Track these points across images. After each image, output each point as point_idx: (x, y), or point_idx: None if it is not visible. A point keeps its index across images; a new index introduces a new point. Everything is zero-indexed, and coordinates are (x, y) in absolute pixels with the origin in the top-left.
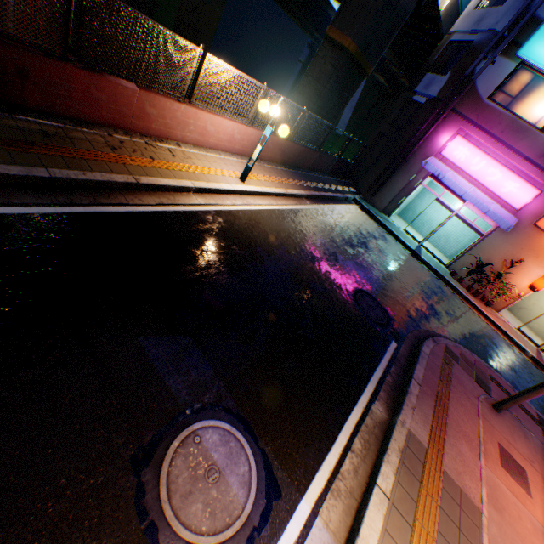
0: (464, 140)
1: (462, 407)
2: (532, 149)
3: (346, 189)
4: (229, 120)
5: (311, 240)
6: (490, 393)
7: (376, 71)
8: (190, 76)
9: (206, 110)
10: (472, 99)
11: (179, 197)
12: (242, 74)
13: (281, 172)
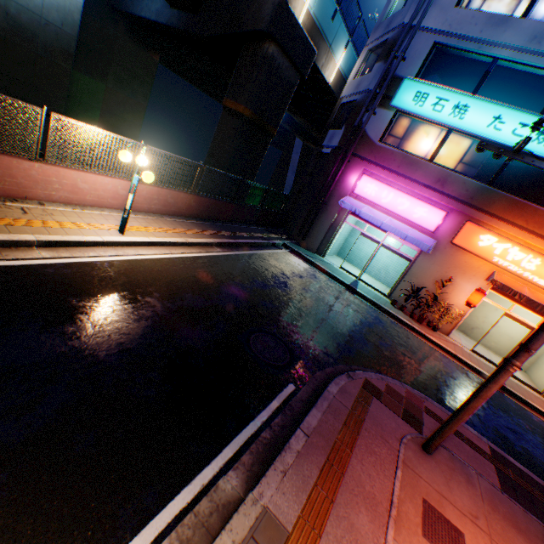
0: (370, 178)
1: (374, 456)
2: (427, 177)
3: (275, 235)
4: (108, 177)
5: (206, 284)
6: (423, 429)
7: (304, 140)
8: (37, 135)
9: (74, 169)
10: (366, 143)
11: (11, 252)
12: (106, 131)
13: (189, 224)
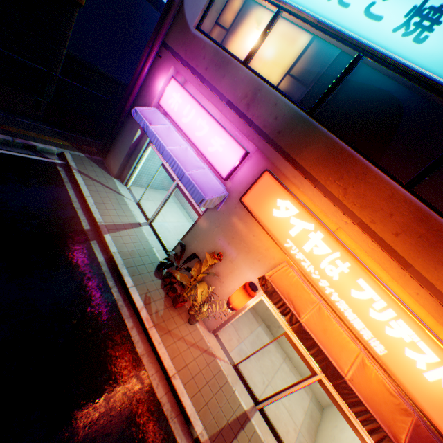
0: (178, 84)
1: None
2: (235, 88)
3: (65, 142)
4: None
5: None
6: None
7: None
8: None
9: None
10: (182, 30)
11: None
12: None
13: None
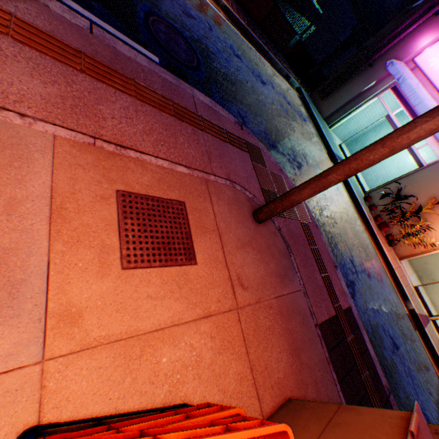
0: None
1: (167, 134)
2: None
3: (297, 79)
4: None
5: None
6: (278, 217)
7: None
8: None
9: None
10: None
11: None
12: None
13: None
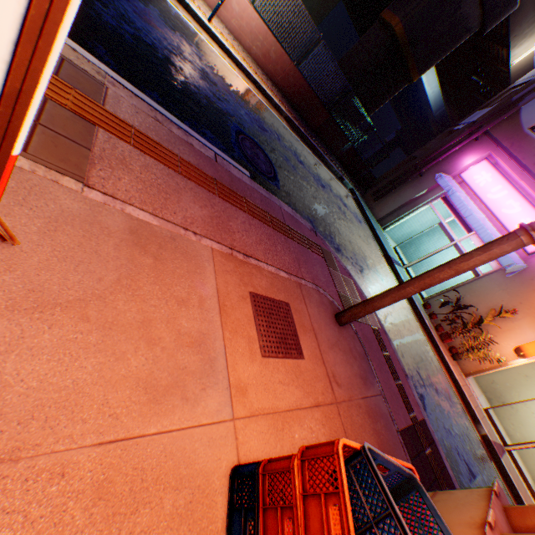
0: (490, 166)
1: (270, 243)
2: None
3: (350, 180)
4: None
5: (247, 102)
6: (353, 321)
7: None
8: None
9: None
10: (512, 126)
11: None
12: None
13: (275, 91)
